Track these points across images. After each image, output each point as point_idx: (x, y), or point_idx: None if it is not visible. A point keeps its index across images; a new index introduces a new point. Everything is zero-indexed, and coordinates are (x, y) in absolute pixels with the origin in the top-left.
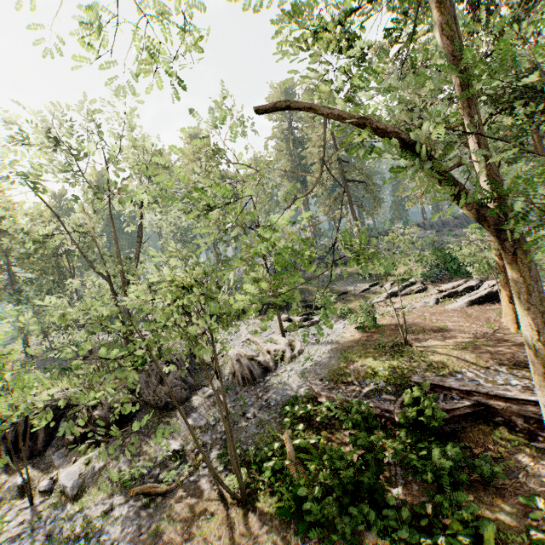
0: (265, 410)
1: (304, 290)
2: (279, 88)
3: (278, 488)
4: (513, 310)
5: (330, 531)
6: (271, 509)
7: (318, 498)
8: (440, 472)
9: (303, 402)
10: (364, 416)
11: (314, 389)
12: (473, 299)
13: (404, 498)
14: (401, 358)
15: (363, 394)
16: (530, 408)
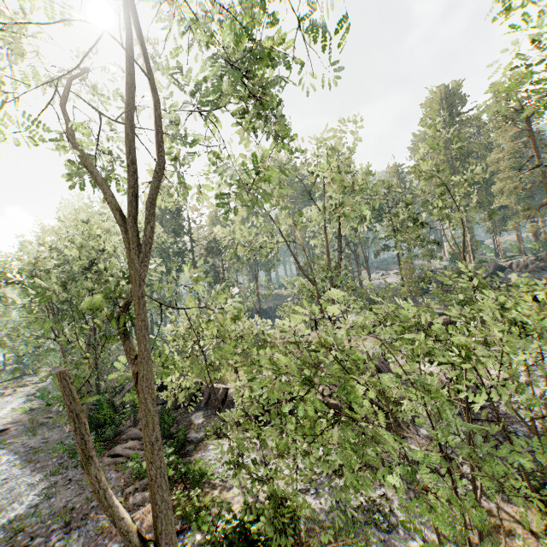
0: None
1: None
2: (439, 91)
3: None
4: None
5: None
6: None
7: None
8: None
9: None
10: None
11: None
12: None
13: None
14: None
15: None
16: None
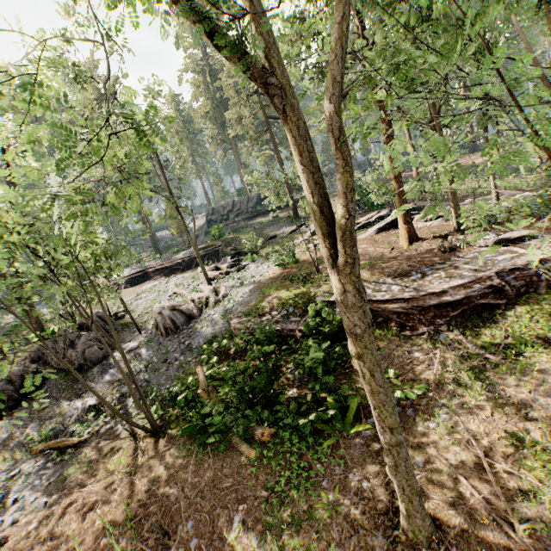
0: (187, 353)
1: (235, 239)
2: None
3: (189, 414)
4: (406, 230)
5: (229, 435)
6: (180, 432)
7: (222, 412)
8: (314, 364)
9: (223, 339)
10: (264, 336)
11: (232, 325)
12: (381, 226)
13: (297, 396)
14: (310, 284)
15: (274, 321)
16: (401, 305)
